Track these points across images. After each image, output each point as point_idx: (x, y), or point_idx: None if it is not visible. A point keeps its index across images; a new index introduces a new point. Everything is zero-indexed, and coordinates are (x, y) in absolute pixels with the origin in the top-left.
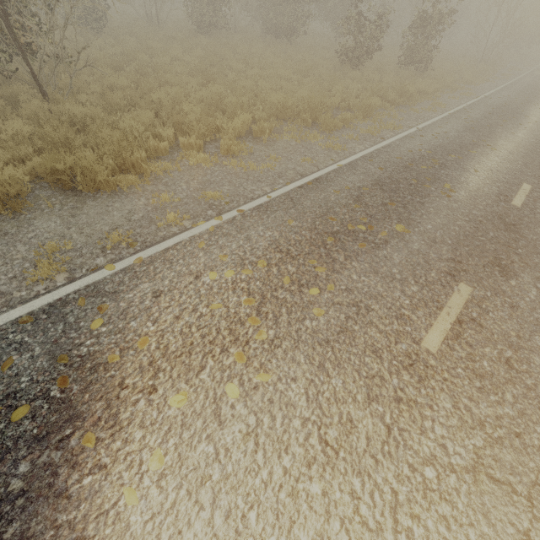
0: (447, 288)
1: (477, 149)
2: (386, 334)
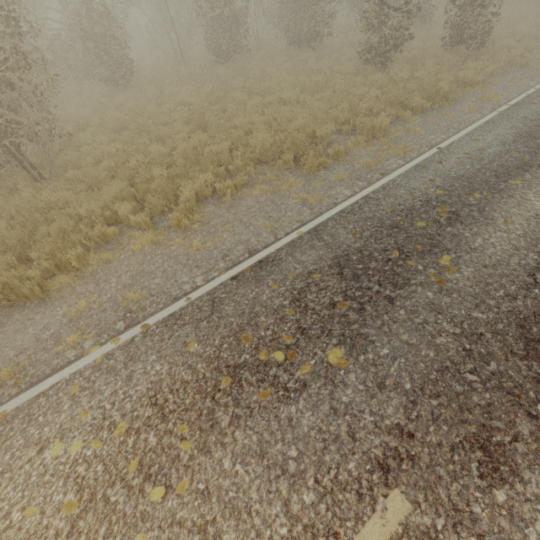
0: (364, 503)
1: (524, 176)
2: None
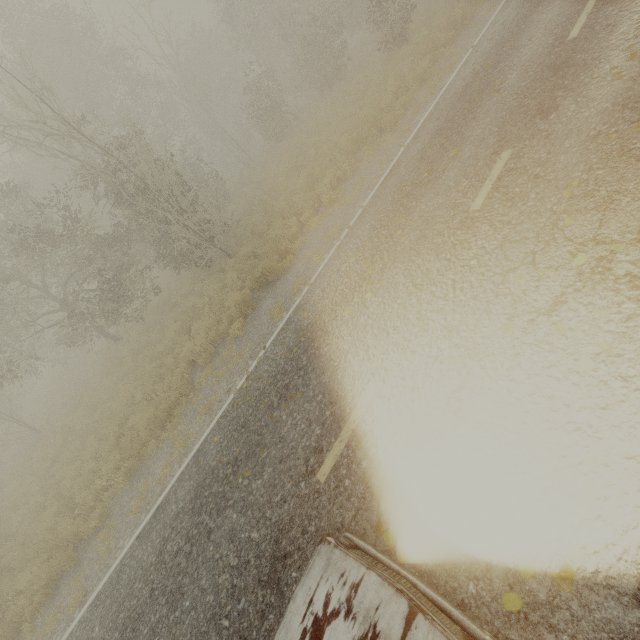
0: (491, 165)
1: (536, 11)
2: (446, 221)
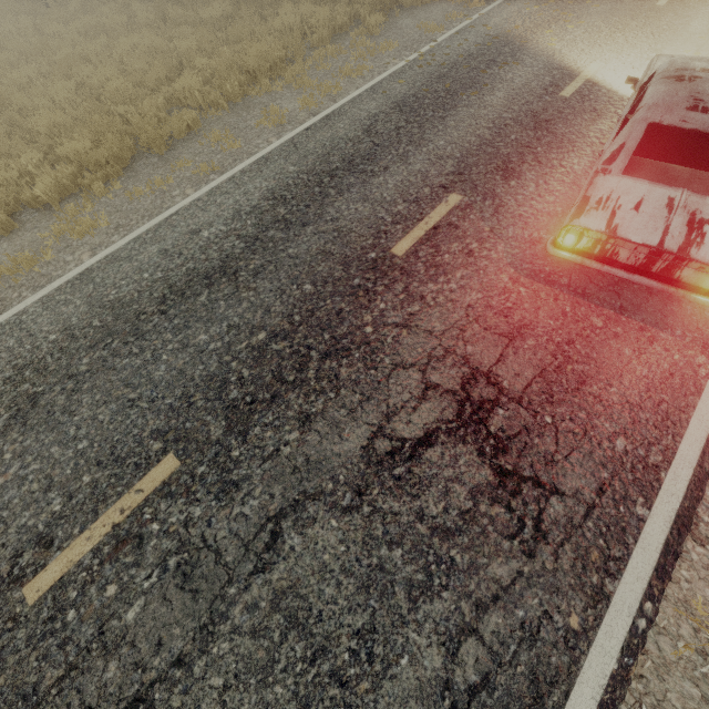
0: None
1: None
2: (635, 6)
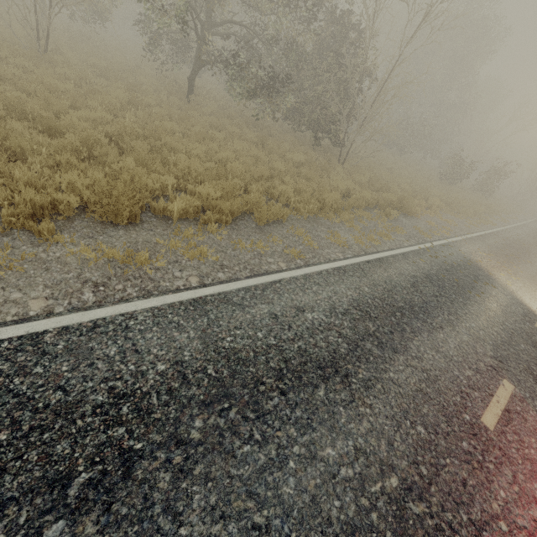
0: None
1: None
2: None
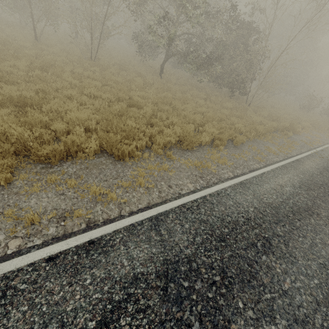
0: None
1: None
2: None
